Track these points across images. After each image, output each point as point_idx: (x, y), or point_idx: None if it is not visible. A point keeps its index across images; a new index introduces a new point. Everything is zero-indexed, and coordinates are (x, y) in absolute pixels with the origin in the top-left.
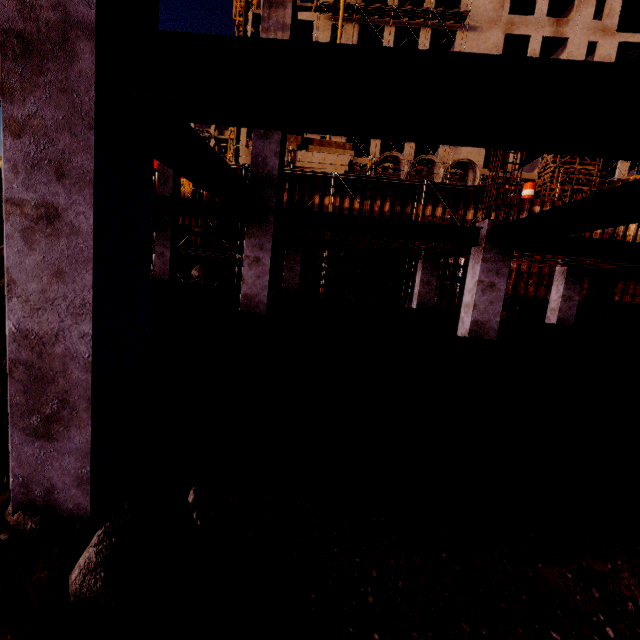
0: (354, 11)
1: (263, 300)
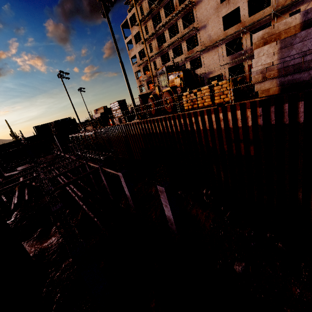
0: None
1: None
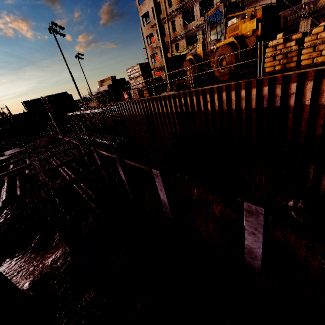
0: None
1: None
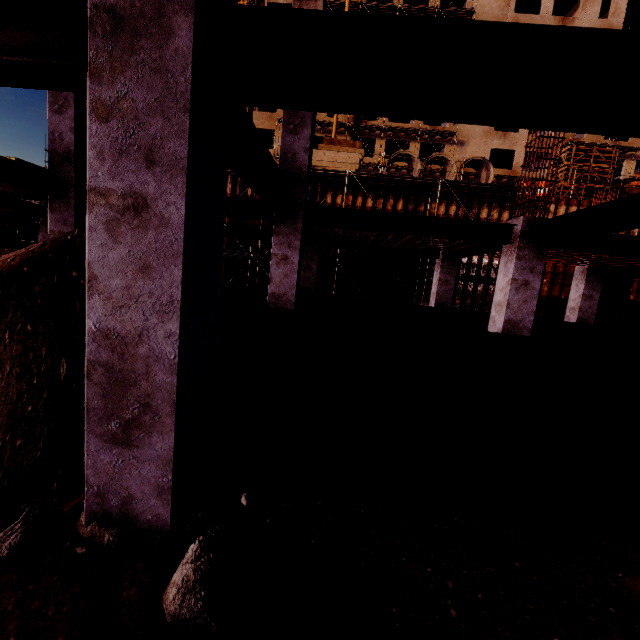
0: (359, 10)
1: (291, 299)
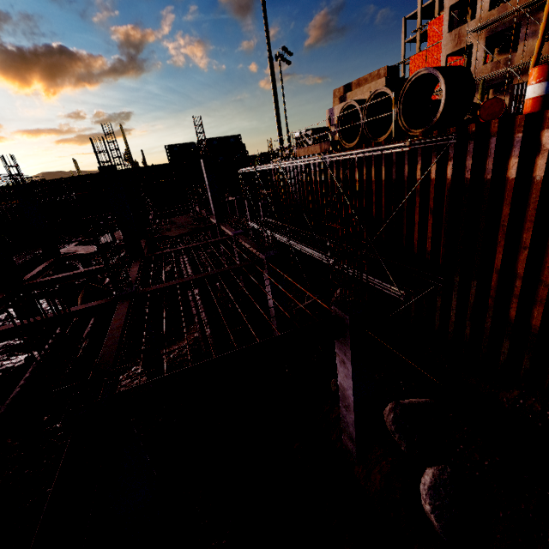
0: None
1: None
